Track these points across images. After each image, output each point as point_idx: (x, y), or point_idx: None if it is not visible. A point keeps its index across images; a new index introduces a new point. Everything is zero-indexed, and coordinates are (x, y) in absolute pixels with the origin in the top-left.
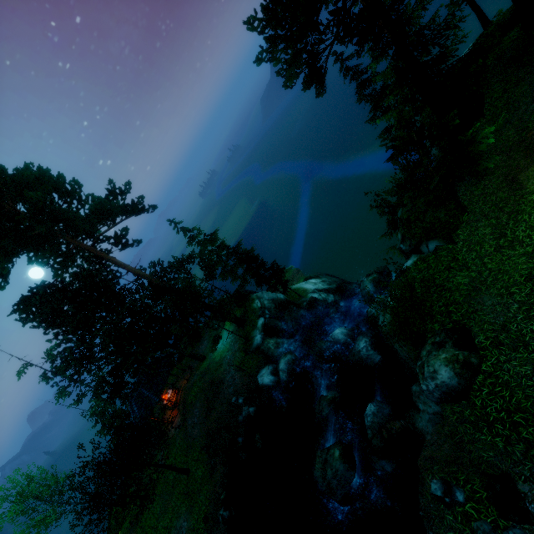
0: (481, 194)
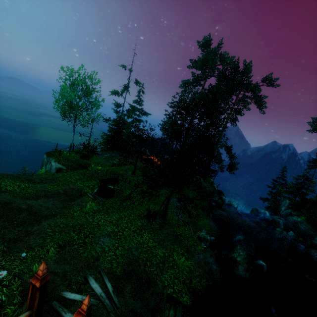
0: (316, 220)
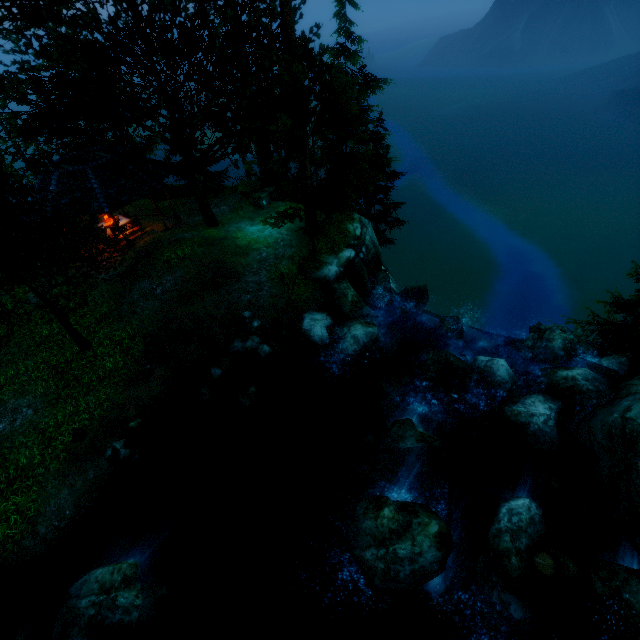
0: None
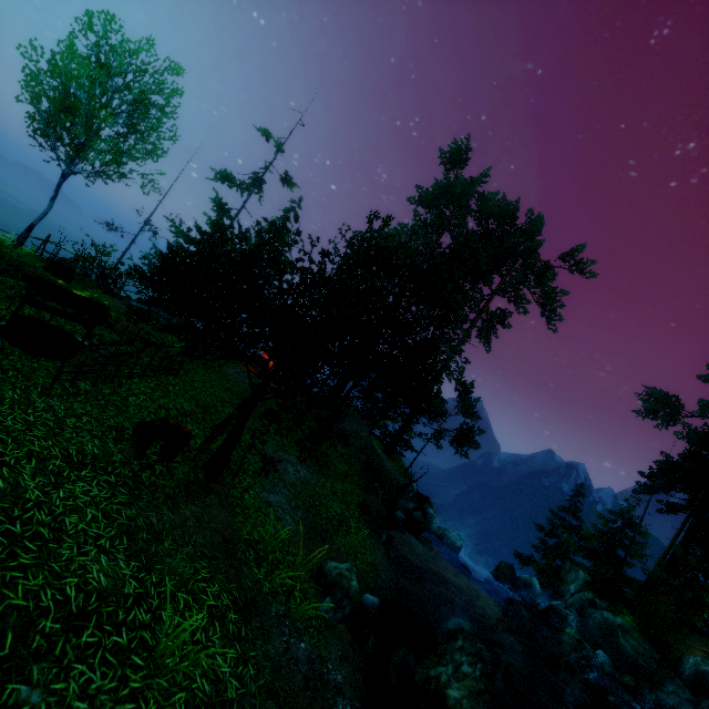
0: None
